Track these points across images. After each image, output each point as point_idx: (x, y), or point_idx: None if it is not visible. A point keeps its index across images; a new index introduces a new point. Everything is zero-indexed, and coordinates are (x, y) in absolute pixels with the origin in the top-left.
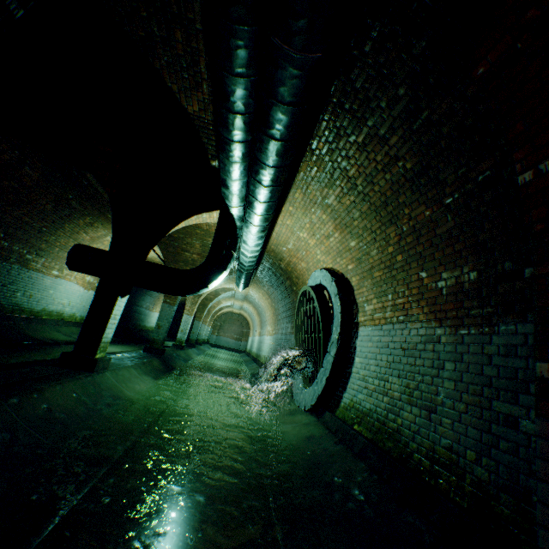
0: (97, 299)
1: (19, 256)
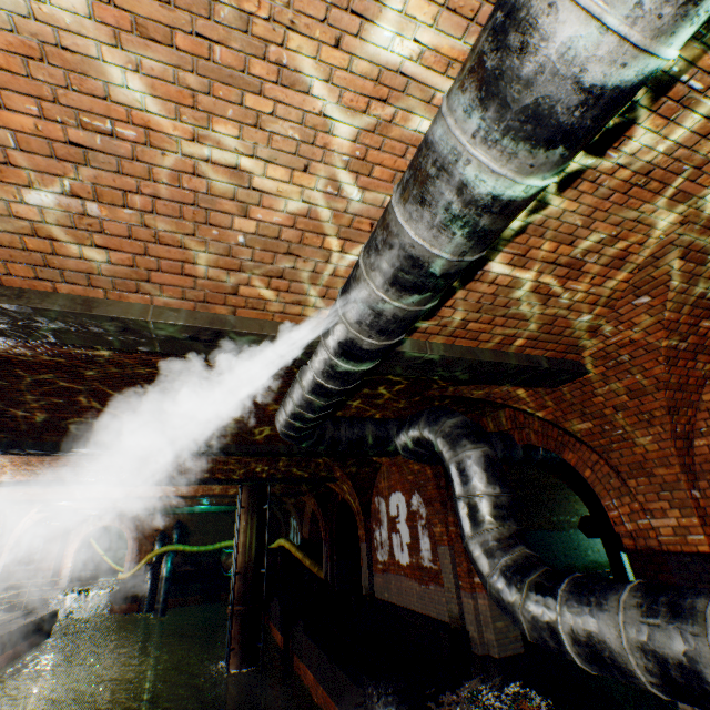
0: (610, 559)
1: (566, 522)
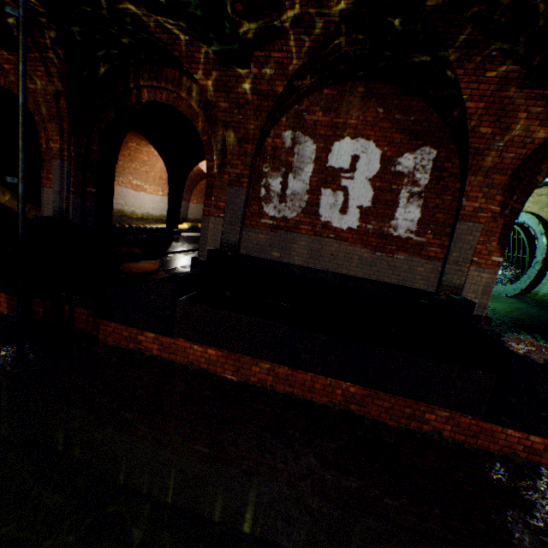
0: None
1: None
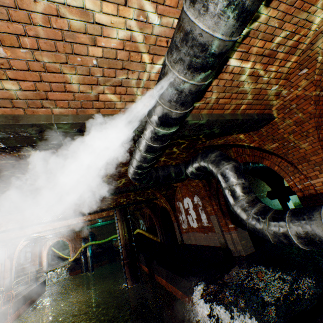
0: (282, 206)
1: (259, 196)
